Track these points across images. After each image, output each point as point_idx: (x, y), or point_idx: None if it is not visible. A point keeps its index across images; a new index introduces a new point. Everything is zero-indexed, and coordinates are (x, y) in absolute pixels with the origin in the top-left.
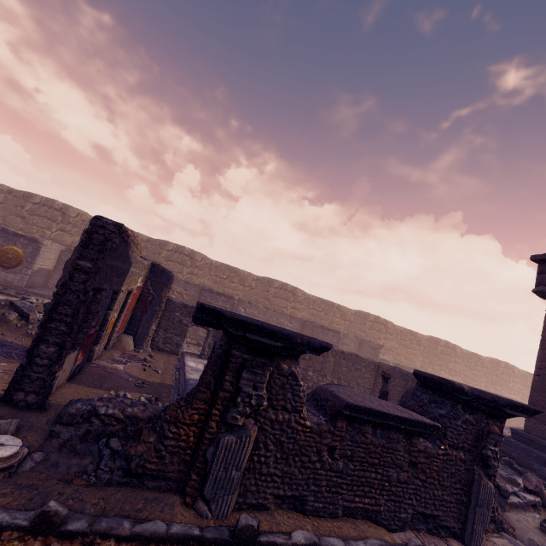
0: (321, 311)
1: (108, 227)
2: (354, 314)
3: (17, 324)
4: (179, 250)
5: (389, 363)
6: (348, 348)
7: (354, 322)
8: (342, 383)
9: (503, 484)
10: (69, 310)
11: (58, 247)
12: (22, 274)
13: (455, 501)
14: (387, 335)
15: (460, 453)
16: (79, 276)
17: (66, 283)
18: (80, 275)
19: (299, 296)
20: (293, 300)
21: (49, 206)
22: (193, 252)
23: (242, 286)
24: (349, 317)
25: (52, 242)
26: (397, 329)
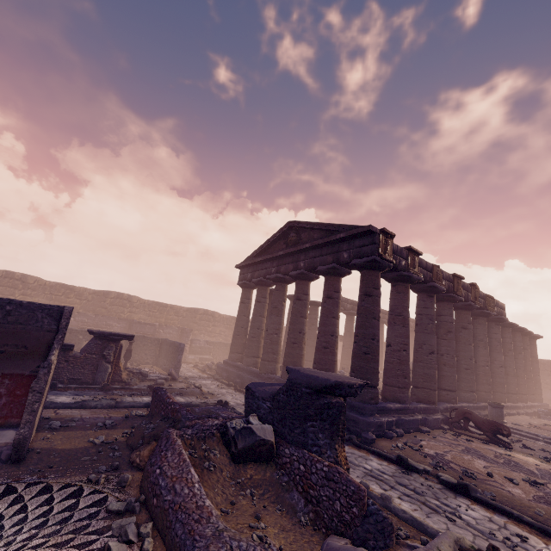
0: (156, 312)
1: None
2: (186, 310)
3: None
4: (9, 276)
5: (200, 341)
6: (172, 336)
7: (187, 317)
8: (133, 355)
9: (146, 372)
10: None
11: None
12: None
13: (91, 373)
14: (215, 323)
15: (94, 356)
16: None
17: None
18: None
19: (135, 302)
20: (130, 306)
21: None
22: (24, 277)
23: (79, 300)
24: (182, 314)
25: None
26: (224, 318)
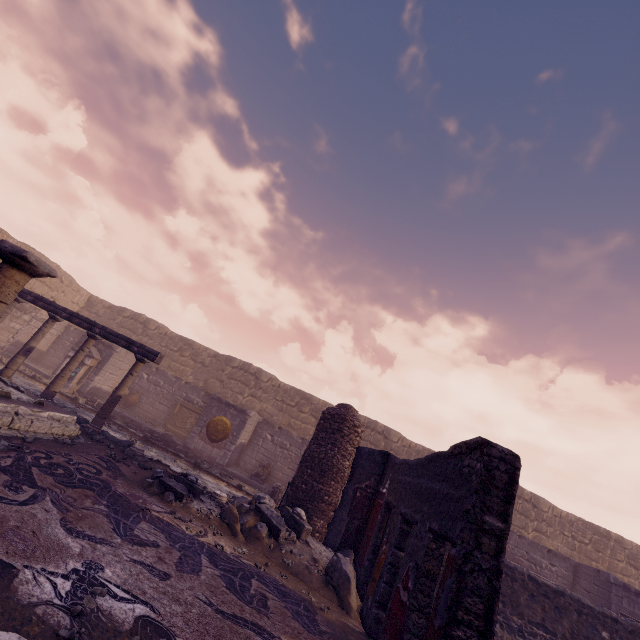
0: (586, 544)
1: (507, 459)
2: None
3: (270, 545)
4: (371, 425)
5: None
6: None
7: None
8: None
9: None
10: (478, 606)
11: (257, 418)
12: (226, 449)
13: None
14: None
15: None
16: (488, 543)
17: (471, 553)
18: (489, 540)
19: (545, 510)
20: (535, 517)
21: (245, 369)
22: (387, 430)
23: None
24: None
25: (255, 413)
26: None
